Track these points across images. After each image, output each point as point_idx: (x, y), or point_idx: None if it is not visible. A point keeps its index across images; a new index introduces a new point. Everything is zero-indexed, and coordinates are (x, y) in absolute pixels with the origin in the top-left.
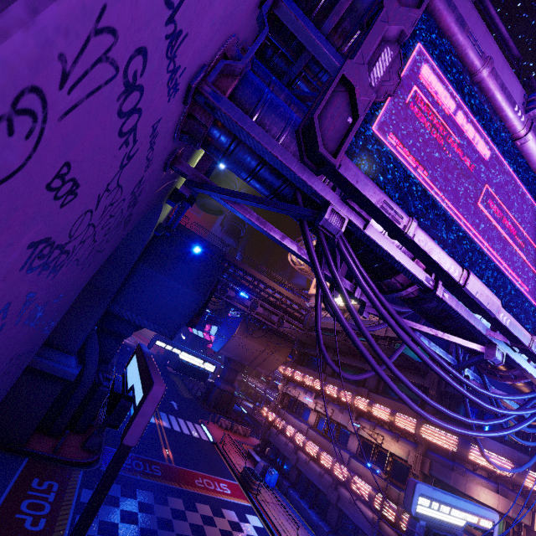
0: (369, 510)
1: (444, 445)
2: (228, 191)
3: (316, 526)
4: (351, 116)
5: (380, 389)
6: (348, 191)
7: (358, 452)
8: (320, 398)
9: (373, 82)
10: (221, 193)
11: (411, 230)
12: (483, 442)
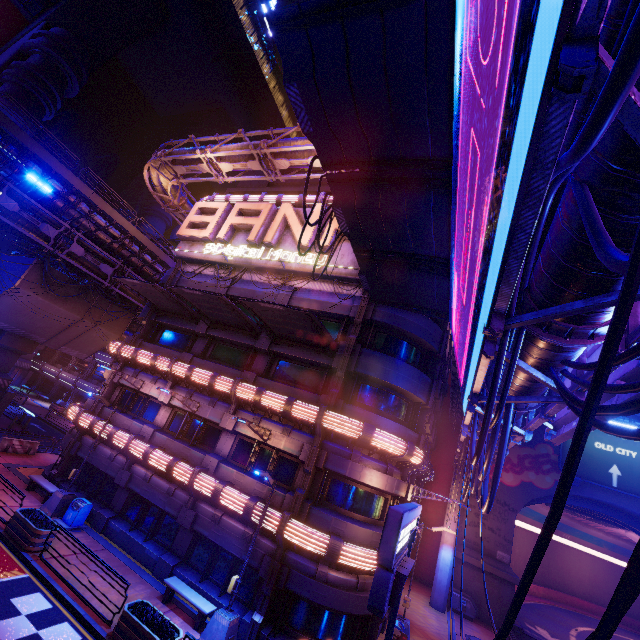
0: (240, 524)
1: (347, 434)
2: None
3: (154, 563)
4: None
5: (272, 372)
6: None
7: (230, 454)
8: (180, 388)
9: None
10: None
11: None
12: (384, 425)
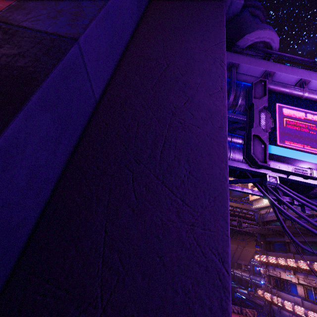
0: None
1: None
2: None
3: None
4: (262, 144)
5: None
6: (276, 170)
7: None
8: (298, 273)
9: (263, 127)
10: None
11: (314, 174)
12: None
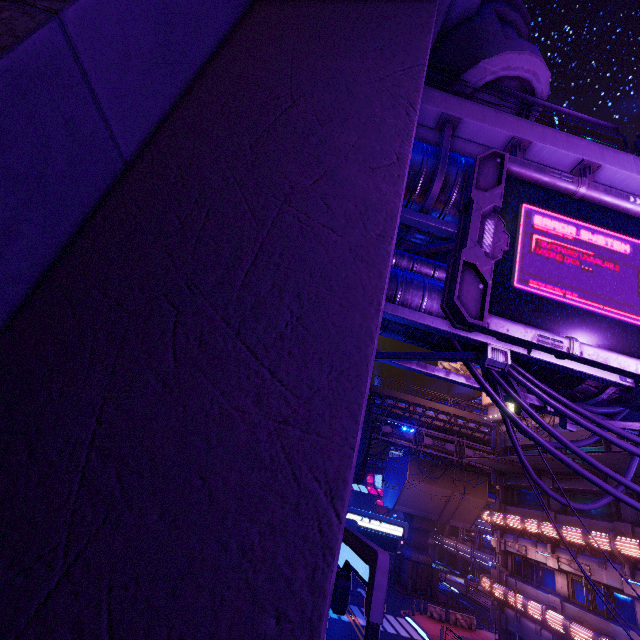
0: None
1: None
2: (389, 354)
3: None
4: (481, 283)
5: None
6: (502, 337)
7: None
8: (560, 549)
9: (487, 249)
10: (384, 357)
11: (576, 350)
12: None
